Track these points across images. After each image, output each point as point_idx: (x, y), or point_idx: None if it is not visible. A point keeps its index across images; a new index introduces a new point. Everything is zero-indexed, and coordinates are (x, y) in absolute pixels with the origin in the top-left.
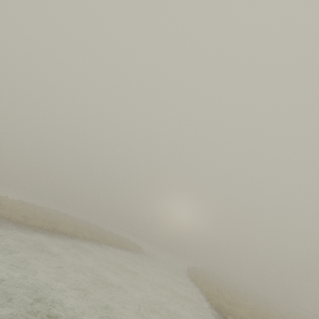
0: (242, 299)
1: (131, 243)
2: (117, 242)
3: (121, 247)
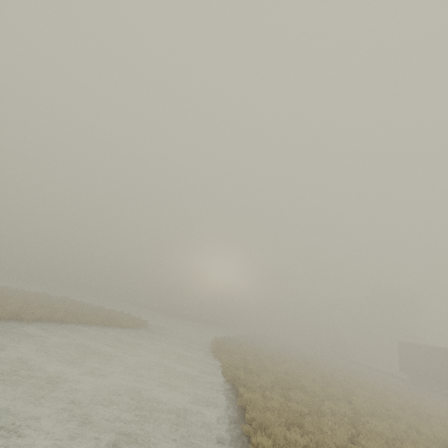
0: (275, 364)
1: (130, 319)
2: (102, 320)
3: (110, 325)
